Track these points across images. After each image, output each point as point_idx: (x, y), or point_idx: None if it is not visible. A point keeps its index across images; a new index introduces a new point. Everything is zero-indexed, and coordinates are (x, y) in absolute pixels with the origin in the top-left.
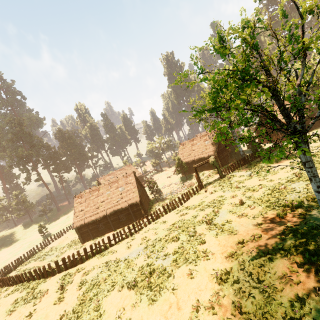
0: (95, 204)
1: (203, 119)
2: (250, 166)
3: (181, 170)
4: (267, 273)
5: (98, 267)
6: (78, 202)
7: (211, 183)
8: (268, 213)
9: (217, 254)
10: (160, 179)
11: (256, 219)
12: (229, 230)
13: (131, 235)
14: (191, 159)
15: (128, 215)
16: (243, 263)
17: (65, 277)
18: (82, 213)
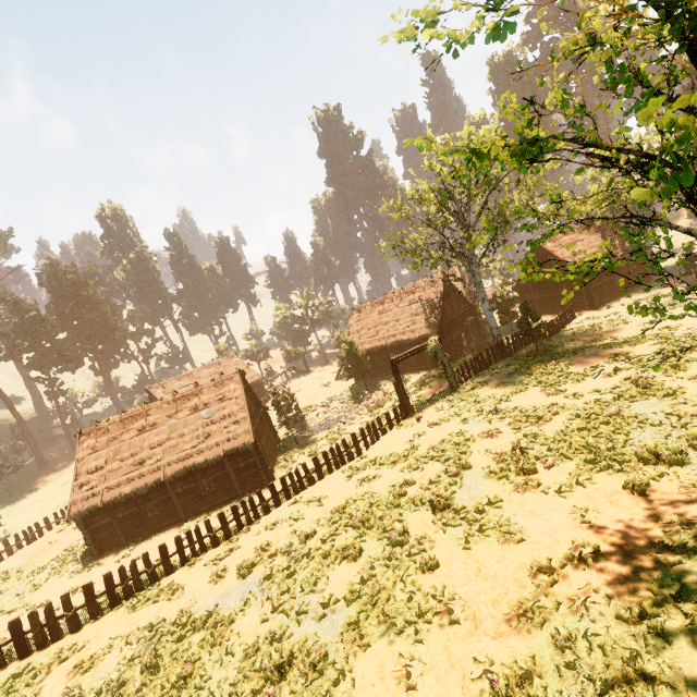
0: (134, 453)
1: (412, 249)
2: (516, 361)
3: (356, 369)
4: (661, 686)
5: (123, 642)
6: (87, 447)
7: (429, 400)
8: (597, 480)
9: (478, 604)
10: (304, 391)
11: (569, 497)
12: (502, 528)
13: (229, 537)
14: (379, 345)
15: (224, 480)
16: (571, 644)
17: (17, 681)
18: (98, 476)
